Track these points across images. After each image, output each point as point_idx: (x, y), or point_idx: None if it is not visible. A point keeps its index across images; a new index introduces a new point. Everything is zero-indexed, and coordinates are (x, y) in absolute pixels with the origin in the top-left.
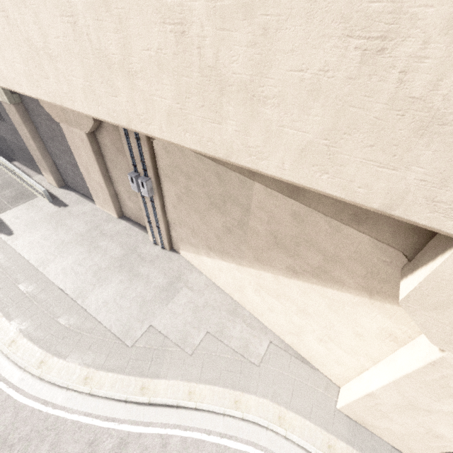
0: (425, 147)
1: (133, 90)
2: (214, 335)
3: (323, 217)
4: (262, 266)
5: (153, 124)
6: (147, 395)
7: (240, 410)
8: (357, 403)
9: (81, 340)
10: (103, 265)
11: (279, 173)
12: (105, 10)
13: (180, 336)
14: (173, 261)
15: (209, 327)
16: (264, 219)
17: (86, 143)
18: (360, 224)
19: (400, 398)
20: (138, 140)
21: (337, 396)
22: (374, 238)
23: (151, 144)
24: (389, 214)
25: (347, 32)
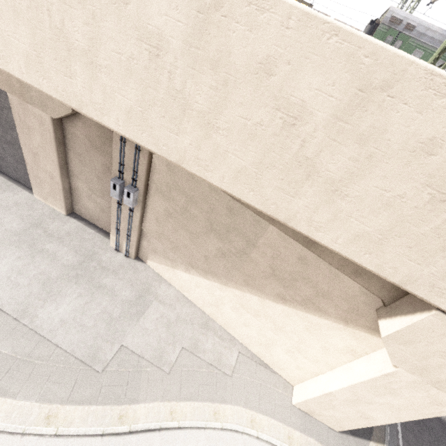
0: (443, 258)
1: (205, 139)
2: (190, 350)
3: (327, 265)
4: (250, 290)
5: (214, 173)
6: (127, 423)
7: (219, 421)
8: (313, 400)
9: (34, 370)
10: (54, 275)
11: (330, 244)
12: (209, 67)
13: (155, 354)
14: (139, 271)
15: (183, 342)
16: (268, 254)
17: (48, 128)
18: (358, 277)
19: (352, 395)
20: (138, 151)
21: (292, 394)
22: (365, 288)
23: (151, 157)
24: (402, 287)
25: (428, 183)
